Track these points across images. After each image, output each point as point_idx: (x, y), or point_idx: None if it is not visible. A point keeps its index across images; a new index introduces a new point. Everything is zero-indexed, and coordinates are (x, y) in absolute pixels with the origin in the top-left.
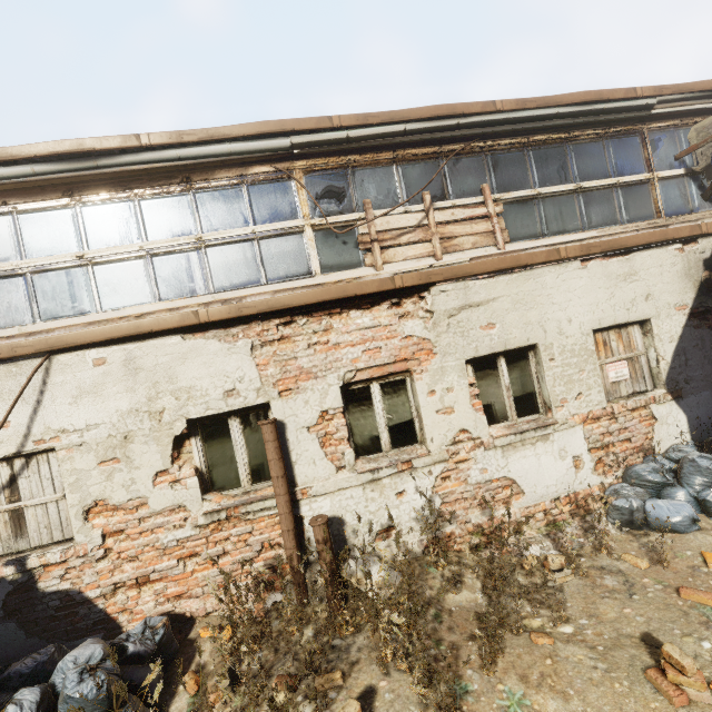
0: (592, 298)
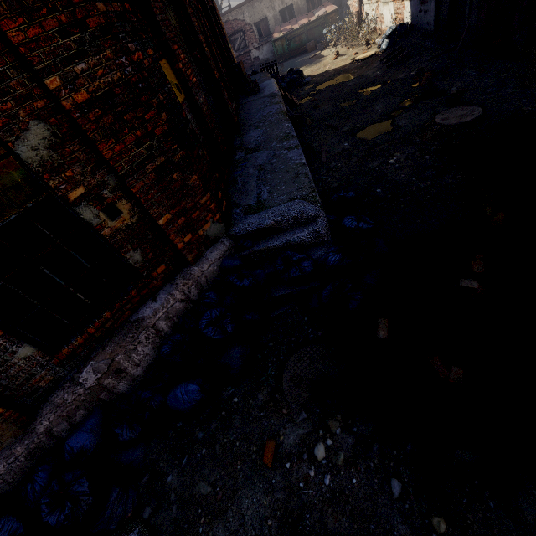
0: None
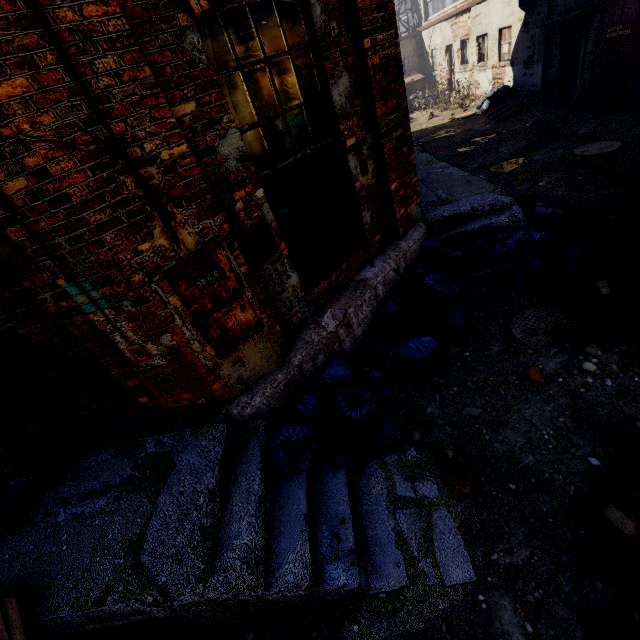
0: (499, 14)
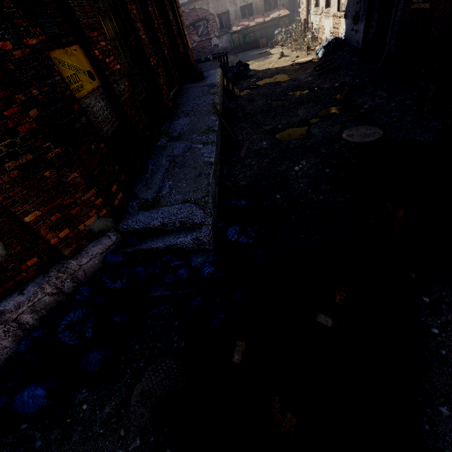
0: None
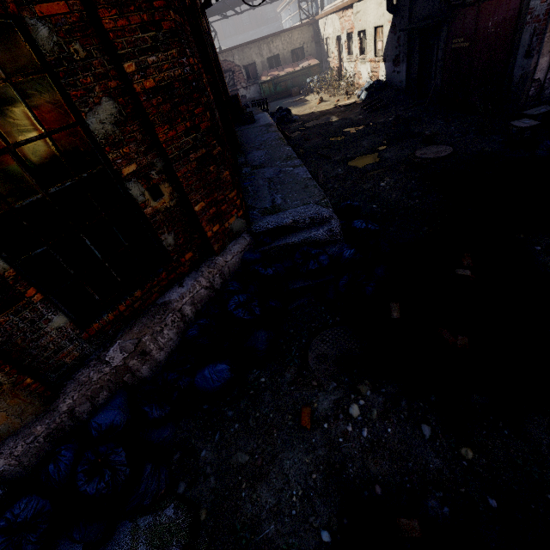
0: (374, 14)
